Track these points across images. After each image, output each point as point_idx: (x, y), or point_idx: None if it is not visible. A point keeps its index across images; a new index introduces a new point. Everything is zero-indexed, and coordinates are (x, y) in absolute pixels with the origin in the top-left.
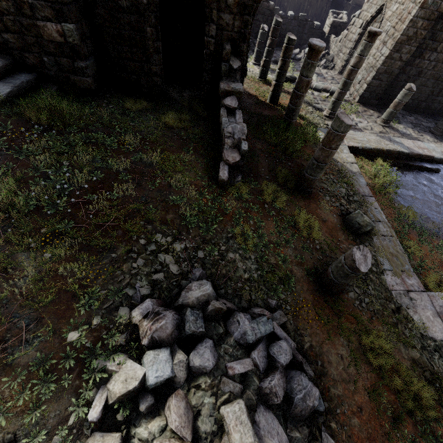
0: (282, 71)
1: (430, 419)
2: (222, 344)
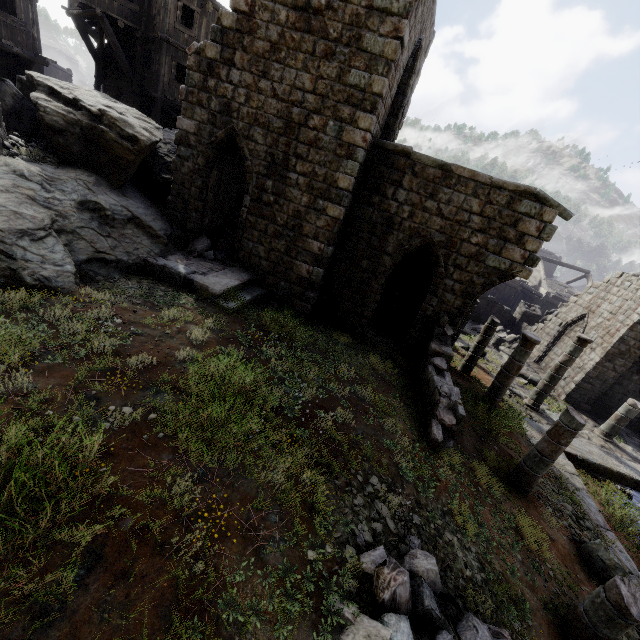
0: (480, 345)
1: None
2: None
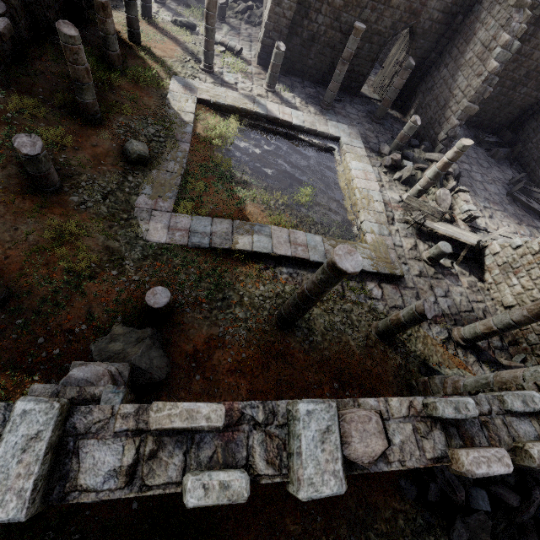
0: (127, 0)
1: (84, 276)
2: None
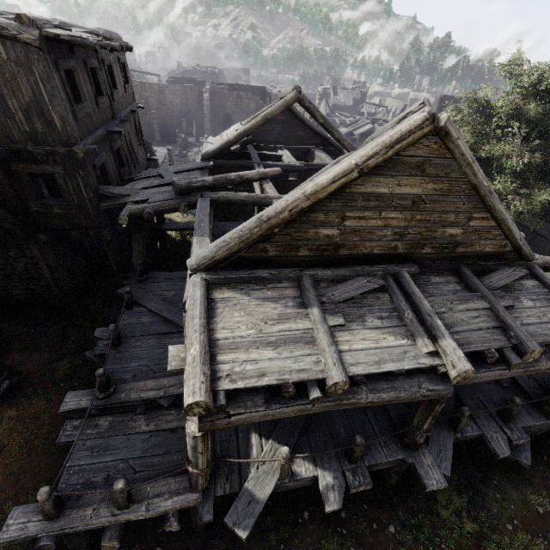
0: None
1: None
2: None
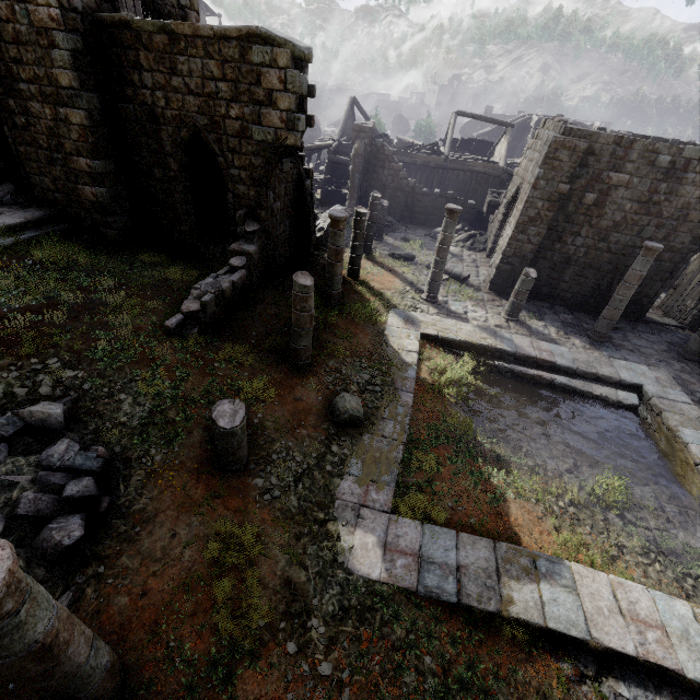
0: (355, 243)
1: (242, 650)
2: (21, 457)
